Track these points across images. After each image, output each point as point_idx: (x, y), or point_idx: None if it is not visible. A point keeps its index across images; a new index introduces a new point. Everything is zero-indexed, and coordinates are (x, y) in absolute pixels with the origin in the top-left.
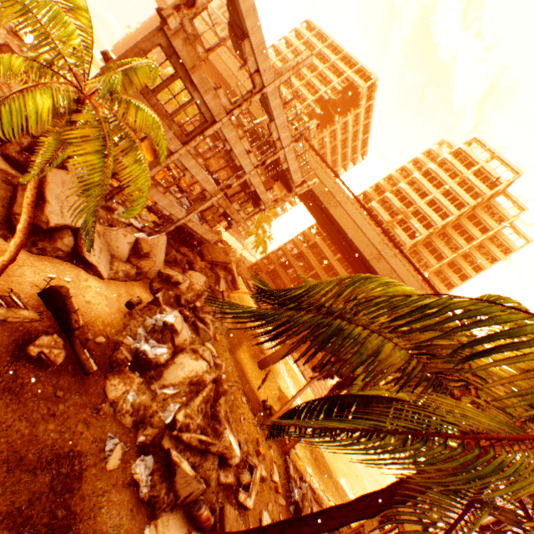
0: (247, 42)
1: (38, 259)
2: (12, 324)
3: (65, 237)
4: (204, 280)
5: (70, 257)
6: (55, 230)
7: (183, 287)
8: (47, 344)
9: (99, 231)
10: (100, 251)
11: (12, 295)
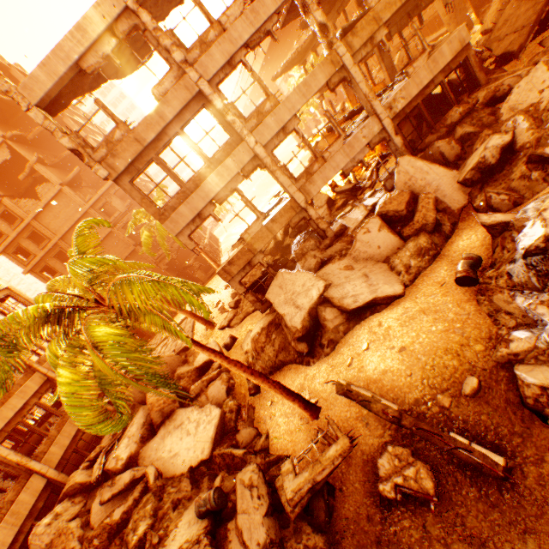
0: (84, 65)
1: (334, 354)
2: (354, 458)
3: (324, 316)
4: (545, 69)
5: (351, 320)
6: (317, 319)
7: (524, 136)
8: (391, 468)
9: (347, 265)
10: (365, 279)
11: (328, 426)
